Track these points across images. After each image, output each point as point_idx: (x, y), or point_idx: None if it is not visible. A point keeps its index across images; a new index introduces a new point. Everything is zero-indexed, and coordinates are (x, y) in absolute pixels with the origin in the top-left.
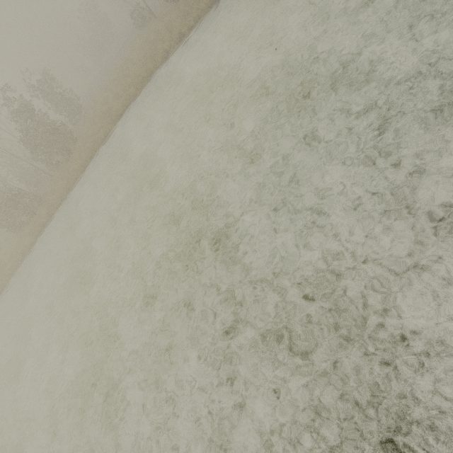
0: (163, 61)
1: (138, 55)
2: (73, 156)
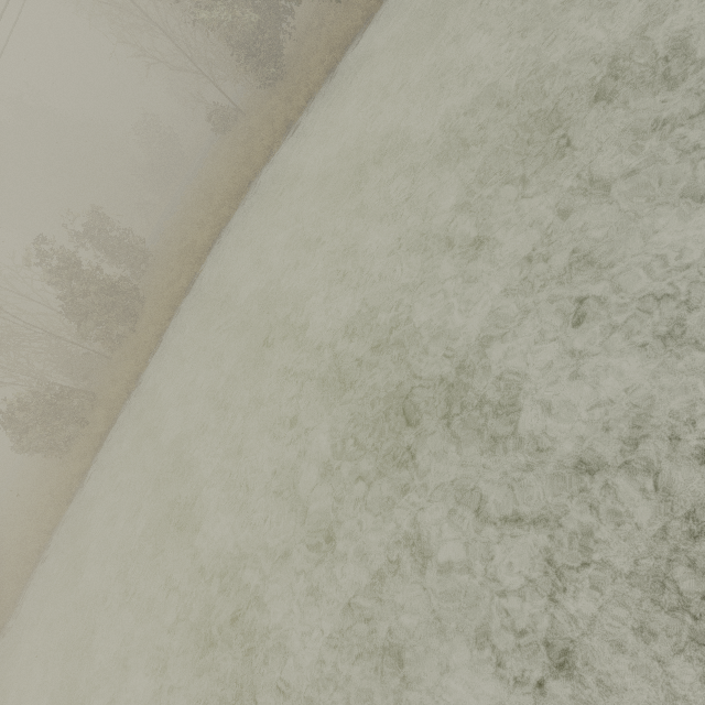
0: (266, 162)
1: (225, 166)
2: (142, 322)
